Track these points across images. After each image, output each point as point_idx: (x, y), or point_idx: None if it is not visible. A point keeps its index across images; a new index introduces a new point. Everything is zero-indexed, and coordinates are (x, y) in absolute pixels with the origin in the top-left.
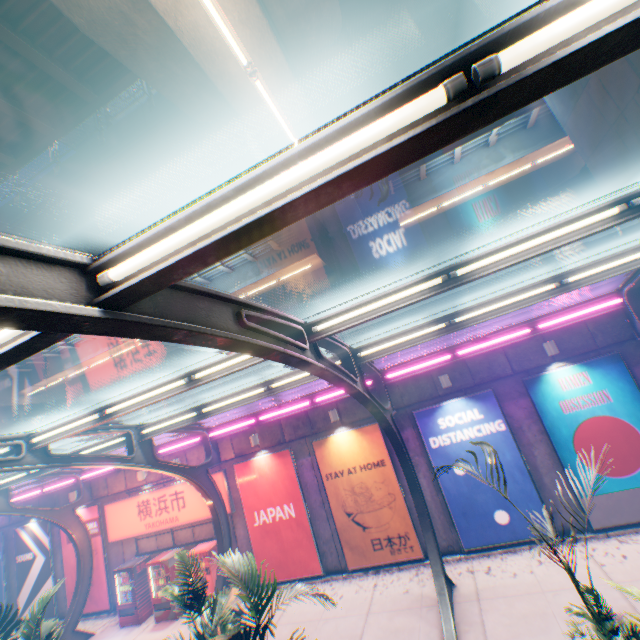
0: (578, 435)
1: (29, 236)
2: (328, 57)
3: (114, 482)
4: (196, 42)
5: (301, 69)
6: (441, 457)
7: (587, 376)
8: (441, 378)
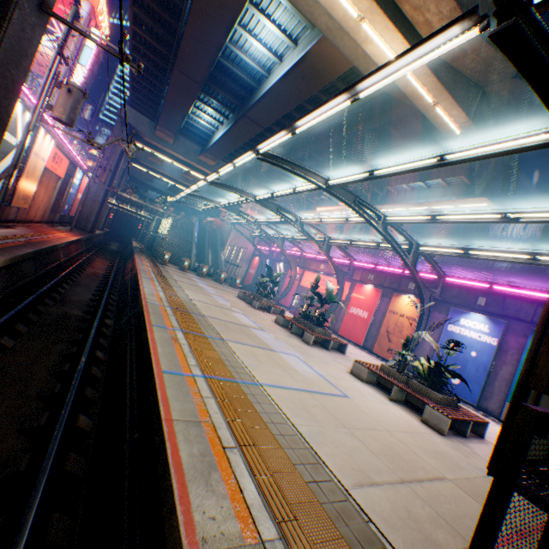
0: None
1: (335, 141)
2: (506, 84)
3: (312, 264)
4: (411, 95)
5: (486, 89)
6: (447, 336)
7: None
8: (478, 298)
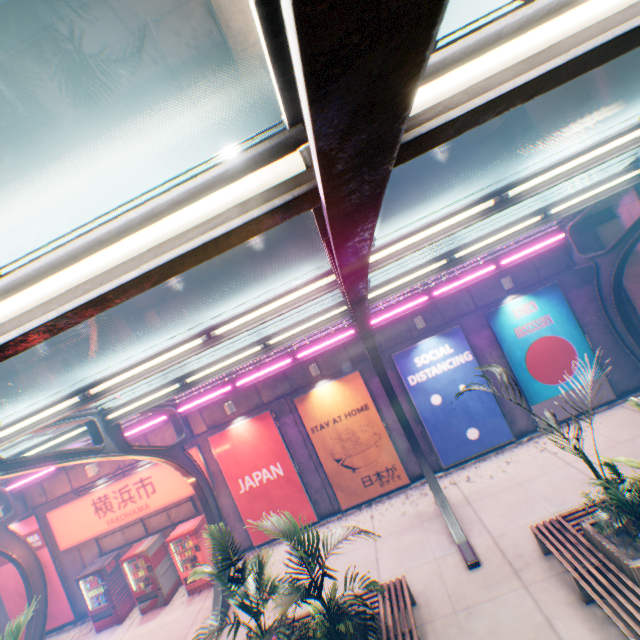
0: (529, 355)
1: None
2: None
3: (53, 486)
4: None
5: None
6: (419, 392)
7: (534, 304)
8: (416, 320)
